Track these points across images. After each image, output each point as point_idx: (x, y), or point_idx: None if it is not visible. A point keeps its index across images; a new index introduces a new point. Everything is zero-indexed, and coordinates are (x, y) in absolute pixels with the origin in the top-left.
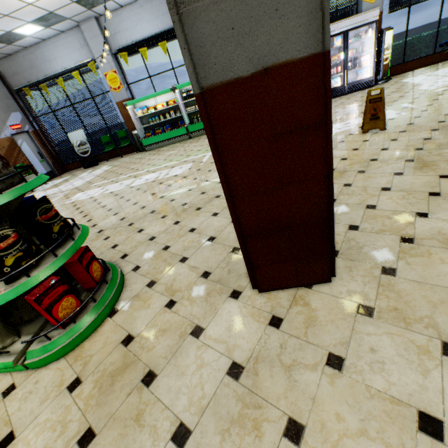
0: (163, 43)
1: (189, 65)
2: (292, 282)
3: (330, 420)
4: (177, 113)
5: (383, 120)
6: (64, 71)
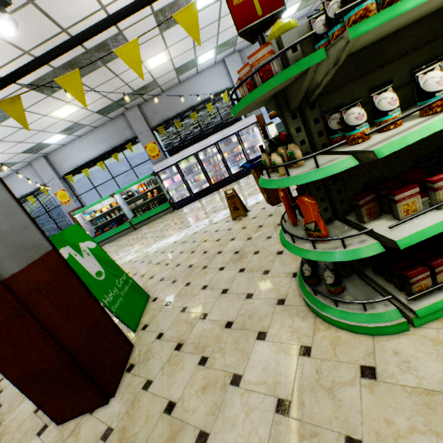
0: (100, 162)
1: None
2: (78, 410)
3: None
4: (121, 210)
5: (243, 209)
6: (21, 197)
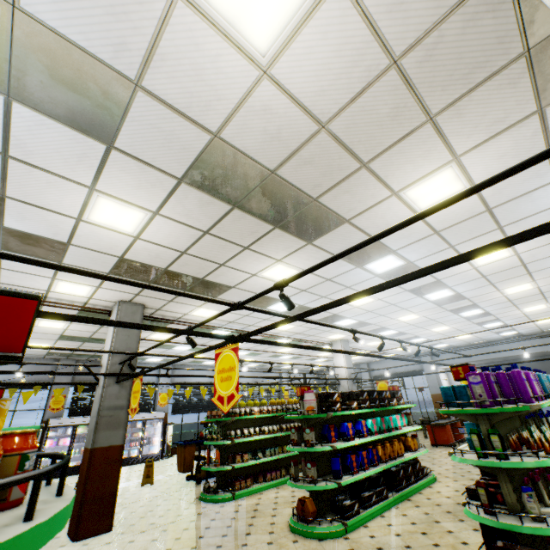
0: None
1: (93, 441)
2: (94, 532)
3: (105, 549)
4: None
5: (153, 478)
6: None
